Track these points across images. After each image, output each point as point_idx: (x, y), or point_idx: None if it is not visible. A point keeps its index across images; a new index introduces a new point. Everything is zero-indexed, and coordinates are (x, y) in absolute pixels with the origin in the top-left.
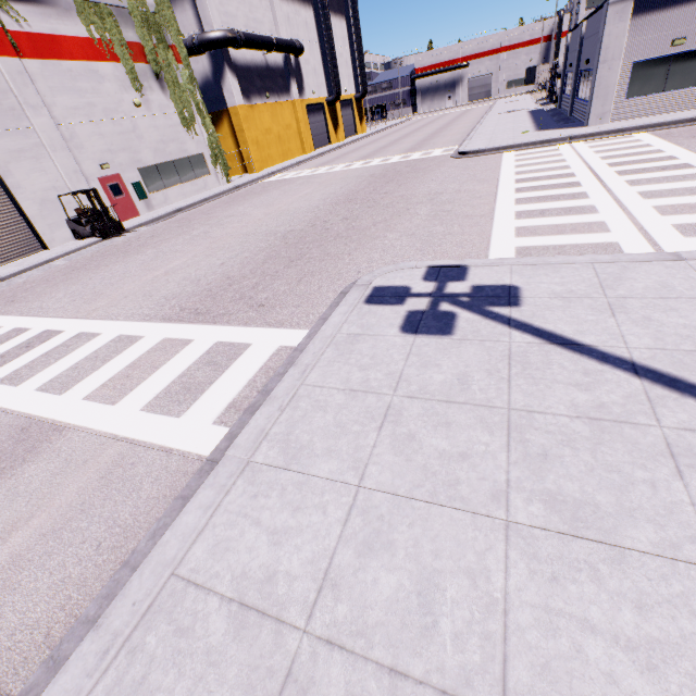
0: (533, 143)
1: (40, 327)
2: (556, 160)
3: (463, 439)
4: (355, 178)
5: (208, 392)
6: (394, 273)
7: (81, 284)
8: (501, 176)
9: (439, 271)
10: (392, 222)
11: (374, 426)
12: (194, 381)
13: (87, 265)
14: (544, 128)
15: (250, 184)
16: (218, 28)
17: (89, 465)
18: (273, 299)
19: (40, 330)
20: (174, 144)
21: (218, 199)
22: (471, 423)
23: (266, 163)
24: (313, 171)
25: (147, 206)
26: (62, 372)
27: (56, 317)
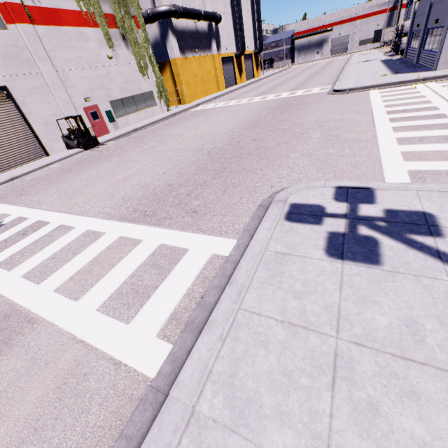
0: (393, 83)
1: (35, 218)
2: (416, 96)
3: (444, 427)
4: (257, 109)
5: (153, 297)
6: (305, 191)
7: (66, 183)
8: (373, 108)
9: (347, 192)
10: (291, 143)
11: (325, 382)
12: (141, 283)
13: (72, 169)
14: (398, 72)
15: (183, 112)
16: (165, 4)
17: (49, 370)
18: (204, 207)
19: (34, 220)
20: (133, 84)
21: (161, 122)
22: (445, 399)
23: (194, 98)
24: (226, 103)
25: (114, 126)
26: (43, 261)
27: (46, 209)
